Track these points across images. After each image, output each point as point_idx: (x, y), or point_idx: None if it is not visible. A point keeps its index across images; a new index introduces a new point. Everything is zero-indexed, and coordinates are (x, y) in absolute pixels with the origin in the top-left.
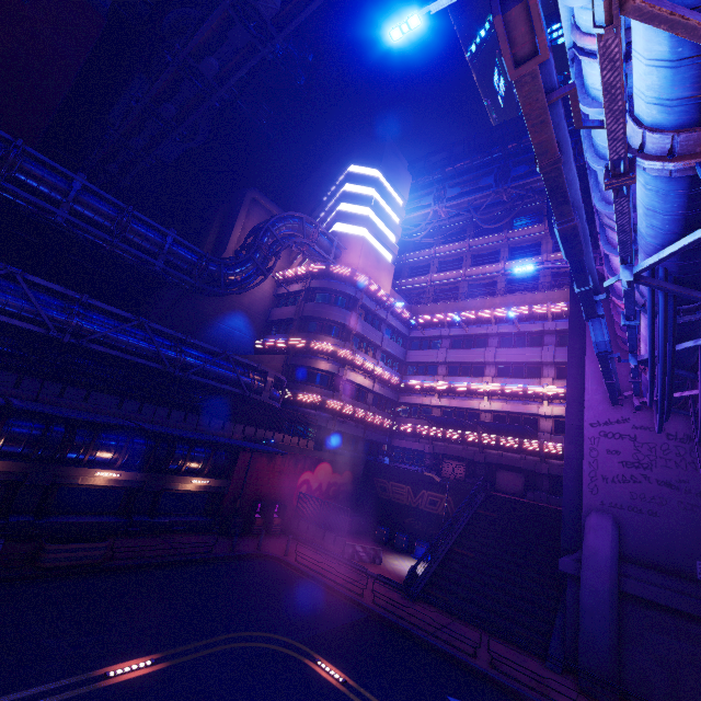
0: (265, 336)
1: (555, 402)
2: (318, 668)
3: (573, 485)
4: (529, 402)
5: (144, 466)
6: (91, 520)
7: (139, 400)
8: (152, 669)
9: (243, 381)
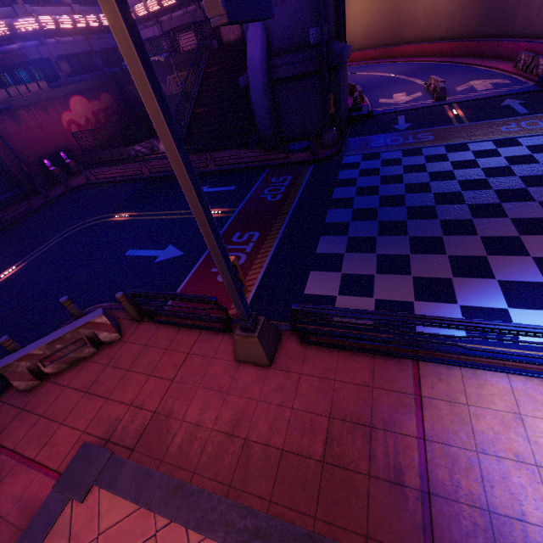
0: None
1: None
2: (116, 219)
3: None
4: None
5: None
6: None
7: None
8: (18, 268)
9: None
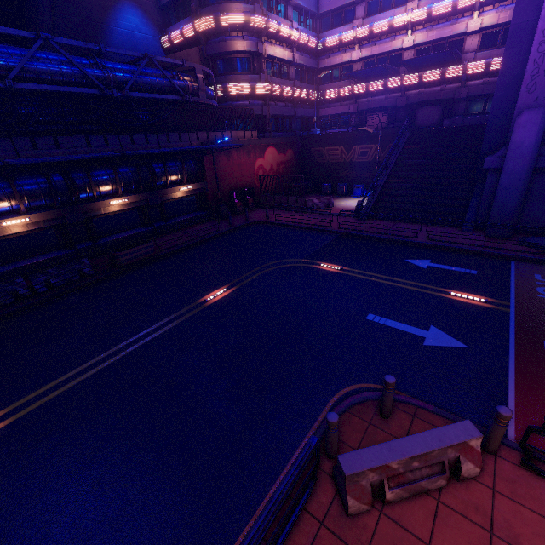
0: (167, 30)
1: (487, 10)
2: (322, 267)
3: (504, 94)
4: (457, 20)
5: (138, 189)
6: (129, 234)
7: (100, 134)
8: (229, 292)
9: (177, 86)
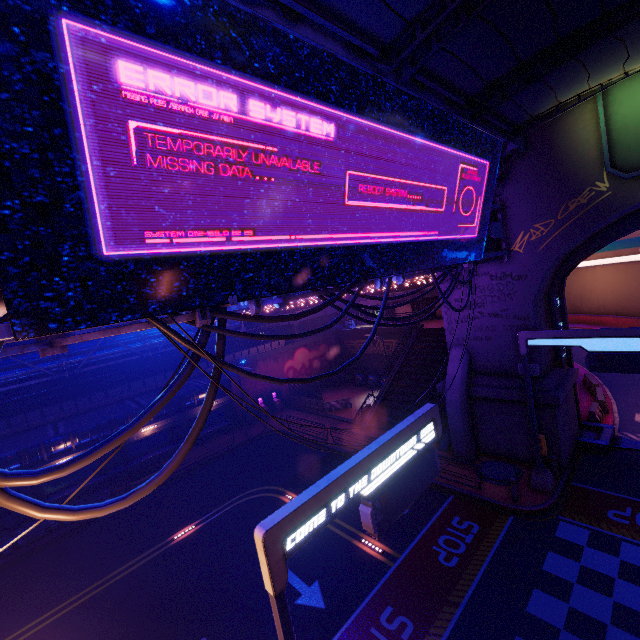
0: None
1: None
2: (286, 499)
3: None
4: None
5: (170, 412)
6: (156, 454)
7: (140, 379)
8: (196, 529)
9: None
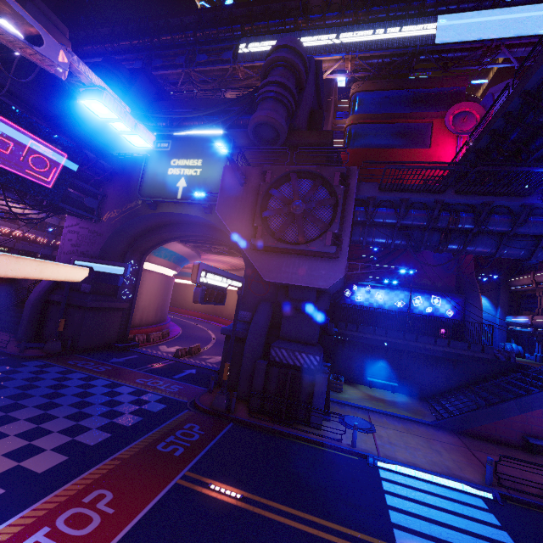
0: None
1: None
2: None
3: None
4: None
5: None
6: None
7: None
8: None
9: None
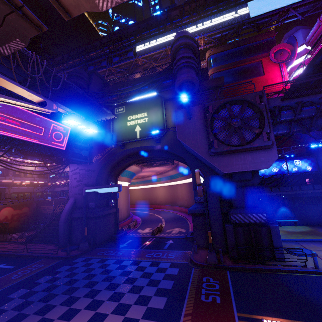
0: None
1: None
2: None
3: None
4: None
5: None
6: None
7: None
8: None
9: None
